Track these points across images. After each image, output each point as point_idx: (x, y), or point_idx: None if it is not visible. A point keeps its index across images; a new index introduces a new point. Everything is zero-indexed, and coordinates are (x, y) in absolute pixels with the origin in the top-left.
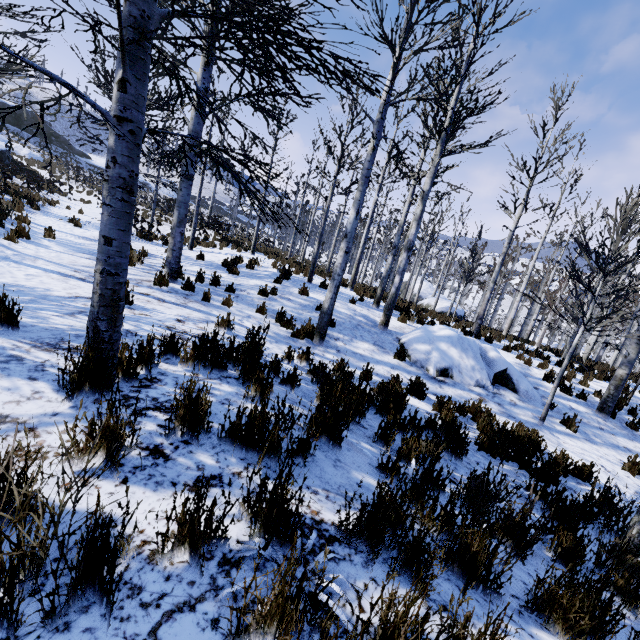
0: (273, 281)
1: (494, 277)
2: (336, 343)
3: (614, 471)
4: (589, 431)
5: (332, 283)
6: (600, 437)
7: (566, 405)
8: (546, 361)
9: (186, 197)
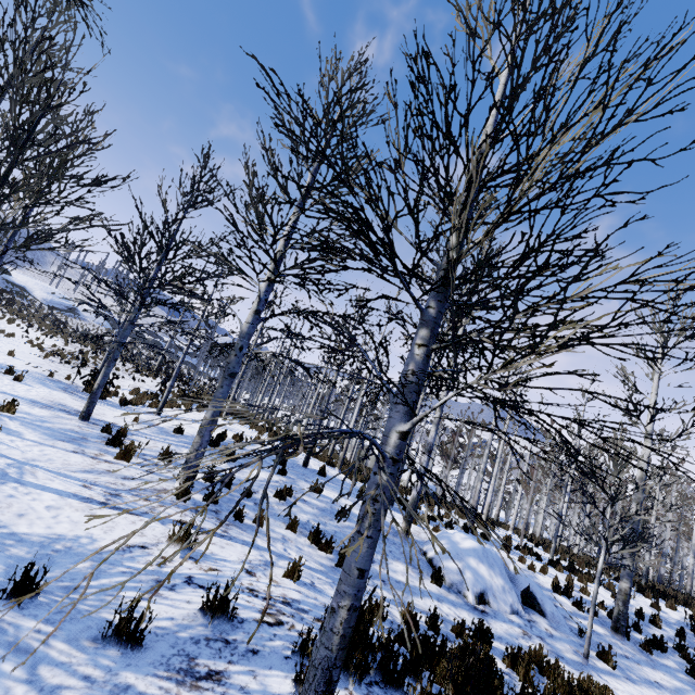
0: (277, 472)
1: (483, 468)
2: (375, 568)
3: None
4: (621, 663)
5: None
6: (633, 670)
7: (587, 626)
8: (545, 564)
9: (225, 394)
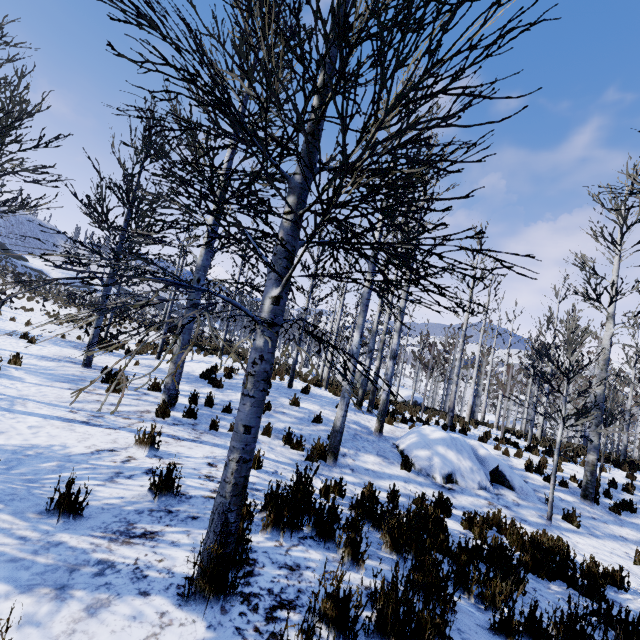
0: None
1: (457, 371)
2: (346, 460)
3: (630, 568)
4: (587, 523)
5: (343, 401)
6: (598, 528)
7: (556, 496)
8: (520, 449)
9: (191, 323)
